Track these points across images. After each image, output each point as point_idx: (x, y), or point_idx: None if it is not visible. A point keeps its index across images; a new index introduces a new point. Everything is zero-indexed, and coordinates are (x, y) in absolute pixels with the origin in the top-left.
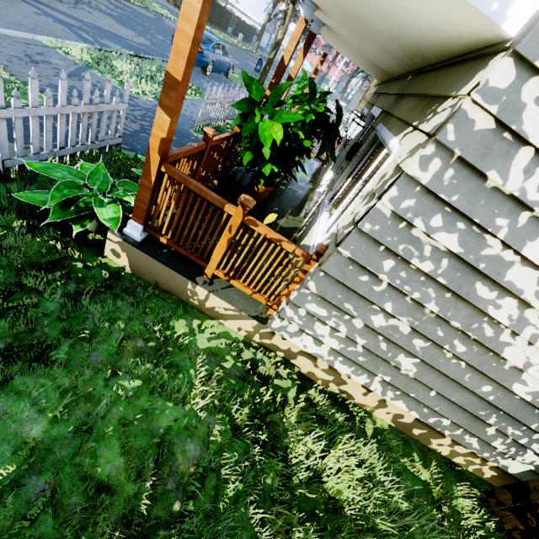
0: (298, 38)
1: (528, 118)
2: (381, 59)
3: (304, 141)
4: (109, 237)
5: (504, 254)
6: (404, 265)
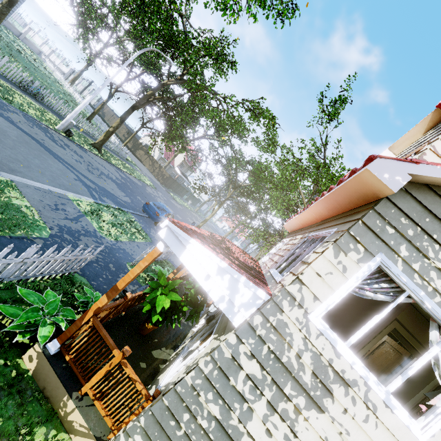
0: None
1: (242, 358)
2: None
3: (183, 306)
4: (35, 346)
5: (240, 426)
6: (194, 419)
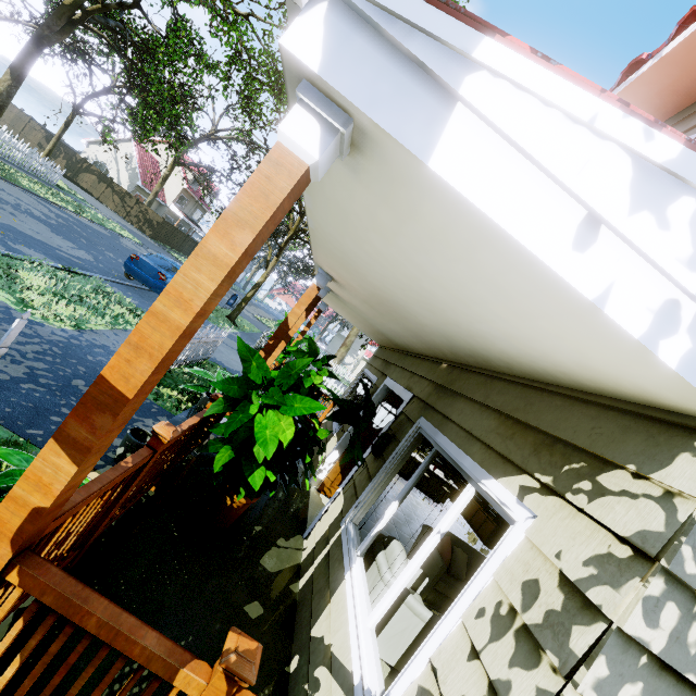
0: (308, 303)
1: None
2: (402, 337)
3: (316, 430)
4: None
5: None
6: None
